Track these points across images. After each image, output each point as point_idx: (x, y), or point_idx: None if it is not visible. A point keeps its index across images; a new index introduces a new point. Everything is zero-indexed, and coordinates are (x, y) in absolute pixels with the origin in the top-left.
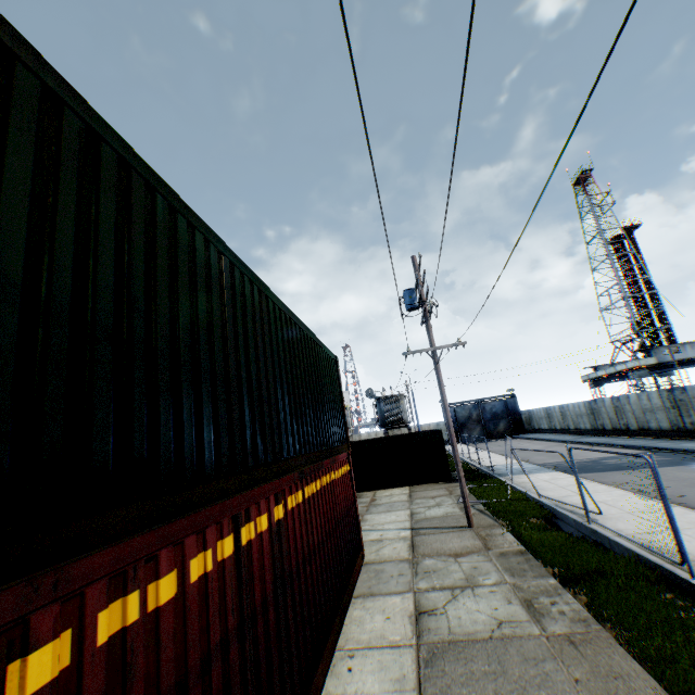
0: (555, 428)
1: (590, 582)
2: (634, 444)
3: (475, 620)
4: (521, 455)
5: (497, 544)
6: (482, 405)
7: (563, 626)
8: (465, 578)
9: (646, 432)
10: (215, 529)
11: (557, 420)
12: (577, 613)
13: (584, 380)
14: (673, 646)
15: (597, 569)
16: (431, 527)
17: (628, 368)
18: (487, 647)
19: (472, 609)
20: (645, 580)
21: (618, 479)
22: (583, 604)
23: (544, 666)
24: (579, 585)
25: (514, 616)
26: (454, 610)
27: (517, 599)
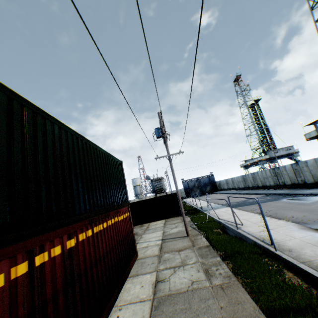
0: (230, 188)
1: (234, 257)
2: (260, 192)
3: (181, 282)
4: (215, 201)
5: (198, 243)
6: (199, 180)
7: (219, 280)
8: (181, 261)
9: (265, 187)
10: (9, 261)
11: (230, 184)
12: (226, 273)
13: (241, 166)
14: (264, 284)
15: (238, 251)
16: (171, 238)
17: (258, 160)
18: (184, 296)
19: (181, 277)
20: (257, 253)
21: (252, 208)
22: (231, 268)
23: (208, 302)
24: (230, 259)
25: (199, 278)
26: (173, 278)
27: (202, 269)
